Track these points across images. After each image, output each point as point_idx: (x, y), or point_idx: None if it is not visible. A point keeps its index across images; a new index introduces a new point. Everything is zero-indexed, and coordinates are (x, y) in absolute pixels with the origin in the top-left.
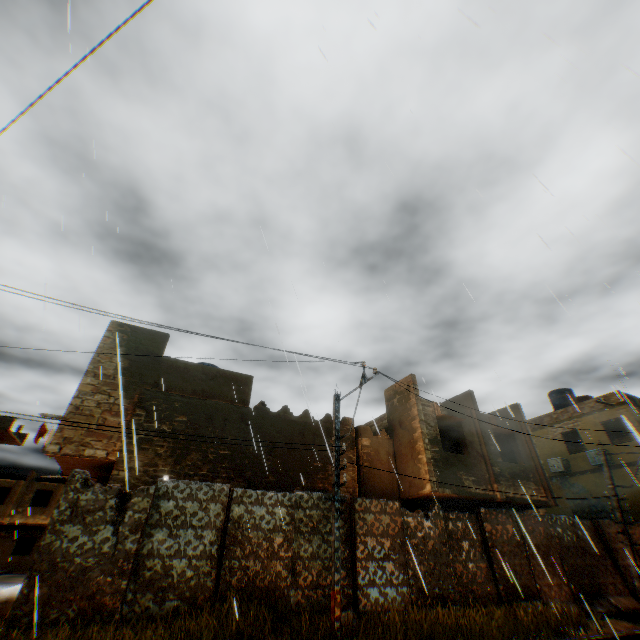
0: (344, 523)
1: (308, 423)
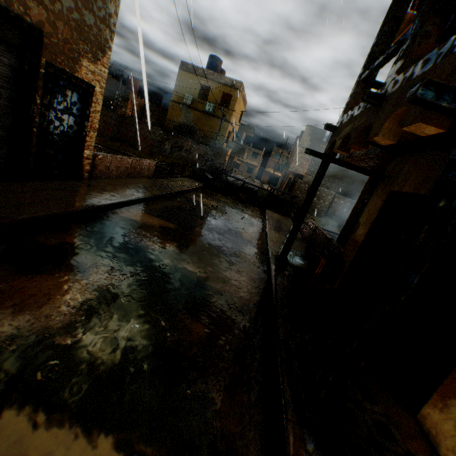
0: None
1: None
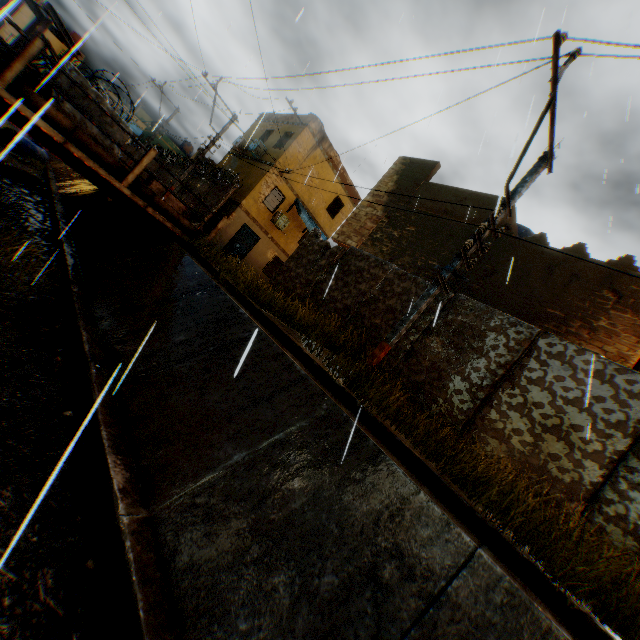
0: (505, 354)
1: (569, 259)
